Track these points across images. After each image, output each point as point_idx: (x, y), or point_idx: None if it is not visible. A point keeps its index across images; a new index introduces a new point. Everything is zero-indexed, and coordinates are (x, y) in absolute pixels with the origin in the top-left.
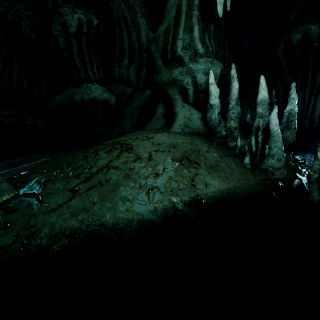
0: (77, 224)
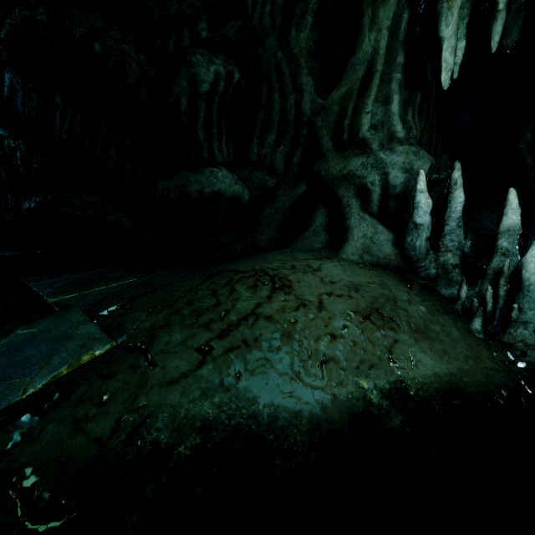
0: (213, 411)
